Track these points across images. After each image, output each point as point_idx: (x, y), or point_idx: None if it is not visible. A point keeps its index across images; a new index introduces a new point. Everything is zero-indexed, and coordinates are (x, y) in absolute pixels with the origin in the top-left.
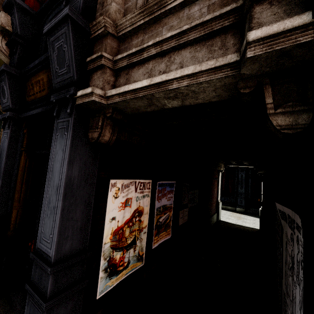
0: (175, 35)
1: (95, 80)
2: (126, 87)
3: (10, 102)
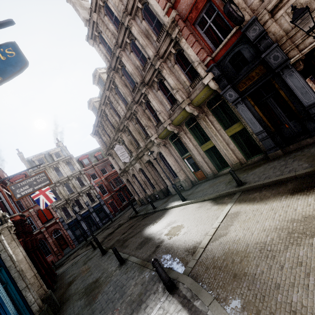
0: None
1: (291, 54)
2: (311, 45)
3: (237, 95)
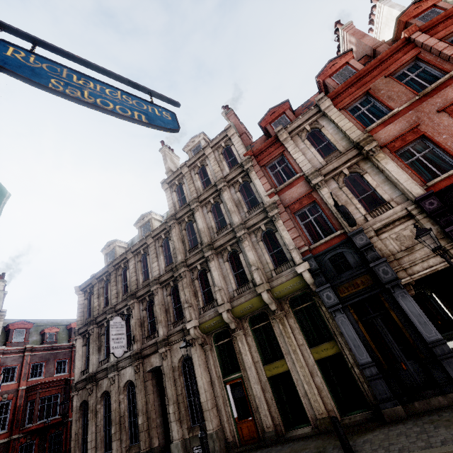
0: (425, 256)
1: (401, 275)
2: (420, 273)
3: (338, 300)
